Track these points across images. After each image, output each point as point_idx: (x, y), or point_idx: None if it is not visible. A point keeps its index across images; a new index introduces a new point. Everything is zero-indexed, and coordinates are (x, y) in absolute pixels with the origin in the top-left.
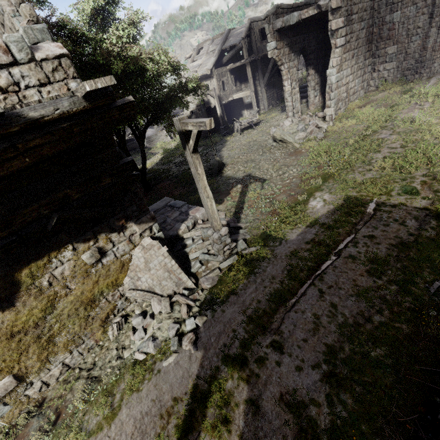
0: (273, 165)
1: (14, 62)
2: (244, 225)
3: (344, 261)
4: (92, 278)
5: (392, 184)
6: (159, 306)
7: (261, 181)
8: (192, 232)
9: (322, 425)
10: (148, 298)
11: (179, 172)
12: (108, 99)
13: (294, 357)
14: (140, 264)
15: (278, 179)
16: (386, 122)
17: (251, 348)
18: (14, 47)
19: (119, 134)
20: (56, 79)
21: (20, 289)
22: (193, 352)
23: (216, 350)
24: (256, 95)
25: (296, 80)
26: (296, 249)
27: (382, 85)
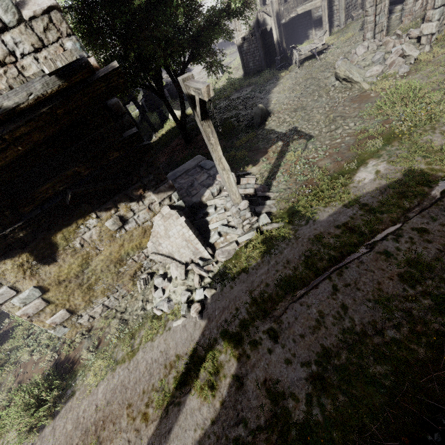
0: (327, 116)
1: (3, 27)
2: (273, 194)
3: (374, 257)
4: (117, 241)
5: None
6: (176, 271)
7: (306, 138)
8: (215, 199)
9: (294, 420)
10: (168, 262)
11: (221, 120)
12: (85, 72)
13: (286, 350)
14: (160, 231)
15: (327, 137)
16: None
17: (249, 330)
18: None
19: (155, 79)
20: (49, 40)
21: (58, 249)
22: (198, 320)
23: (217, 324)
24: (331, 4)
25: None
26: (322, 233)
27: None
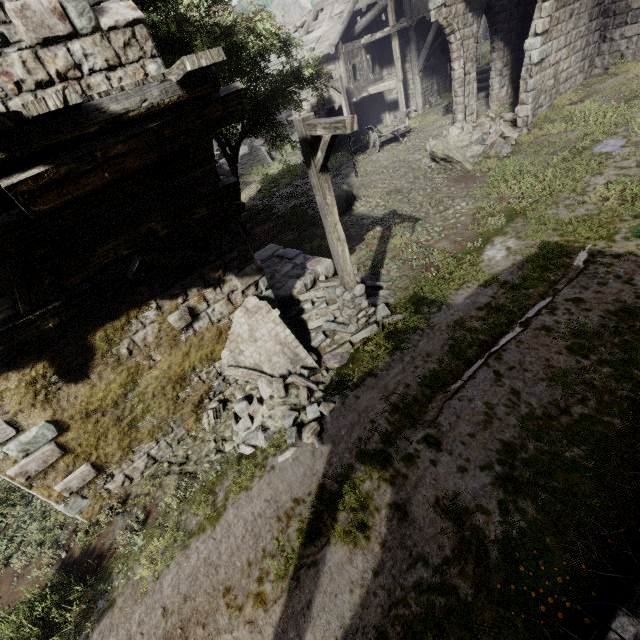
0: (431, 197)
1: (73, 32)
2: (385, 284)
3: (533, 334)
4: (181, 348)
5: (618, 224)
6: (269, 388)
7: (411, 221)
8: (311, 292)
9: (492, 536)
10: (253, 378)
11: (286, 209)
12: (210, 86)
13: (456, 456)
14: (243, 333)
15: (438, 218)
16: (617, 126)
17: (397, 444)
18: (73, 10)
19: None
20: (129, 59)
21: (94, 356)
22: (317, 446)
23: (348, 445)
24: (405, 87)
25: (473, 60)
26: (463, 318)
27: (615, 65)
